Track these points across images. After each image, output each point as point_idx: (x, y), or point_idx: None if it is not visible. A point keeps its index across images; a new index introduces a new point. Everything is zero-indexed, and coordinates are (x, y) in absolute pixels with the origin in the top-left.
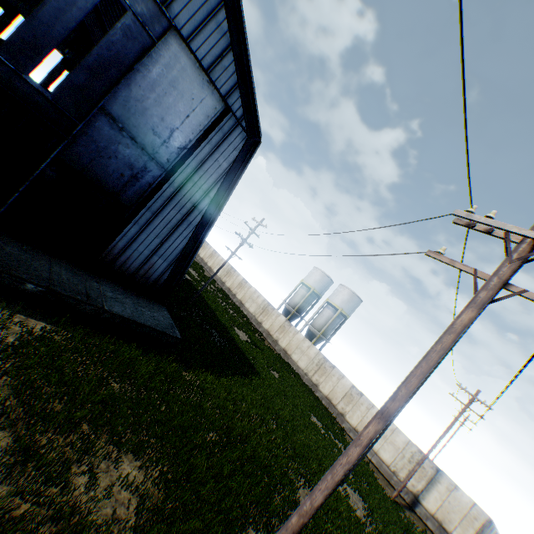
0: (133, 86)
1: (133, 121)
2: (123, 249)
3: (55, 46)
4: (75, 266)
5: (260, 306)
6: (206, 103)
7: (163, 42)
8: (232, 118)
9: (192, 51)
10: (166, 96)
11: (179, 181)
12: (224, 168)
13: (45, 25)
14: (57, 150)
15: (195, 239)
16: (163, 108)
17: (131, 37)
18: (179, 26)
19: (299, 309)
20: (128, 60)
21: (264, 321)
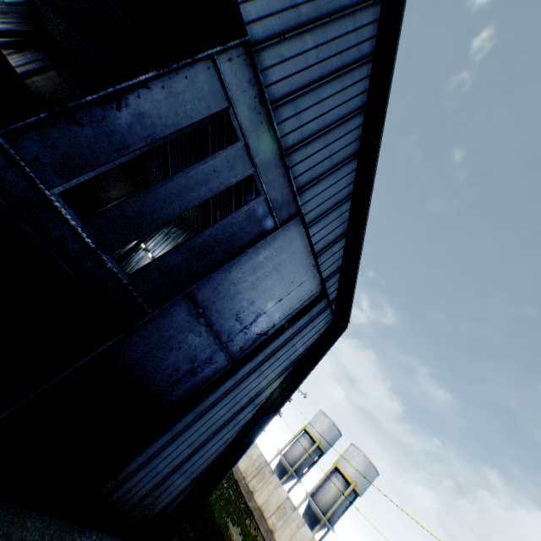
0: (233, 267)
1: (218, 305)
2: (136, 469)
3: (162, 223)
4: (48, 523)
5: (254, 463)
6: (304, 286)
7: (283, 225)
8: (324, 301)
9: (309, 235)
10: (266, 278)
11: (244, 371)
12: (299, 354)
13: (160, 200)
14: (102, 346)
15: (236, 442)
16: (258, 291)
17: (254, 219)
18: (305, 211)
19: (298, 467)
20: (240, 242)
21: (258, 490)
